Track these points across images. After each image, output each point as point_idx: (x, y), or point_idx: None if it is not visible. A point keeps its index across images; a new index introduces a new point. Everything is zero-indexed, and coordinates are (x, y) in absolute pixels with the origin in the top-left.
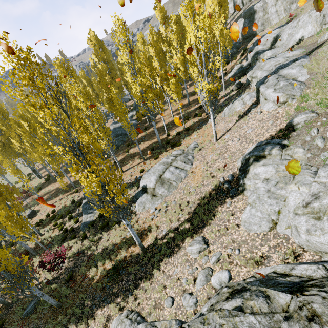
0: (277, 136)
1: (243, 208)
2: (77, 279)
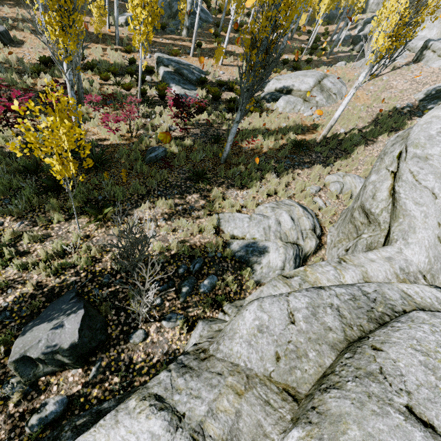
0: None
1: None
2: None
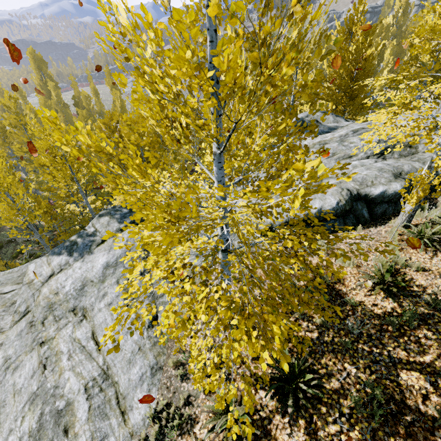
0: None
1: None
2: None
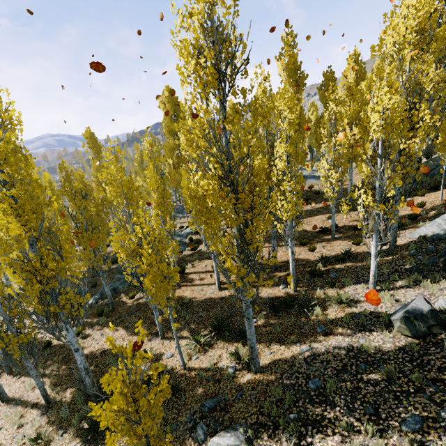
0: None
1: None
2: None
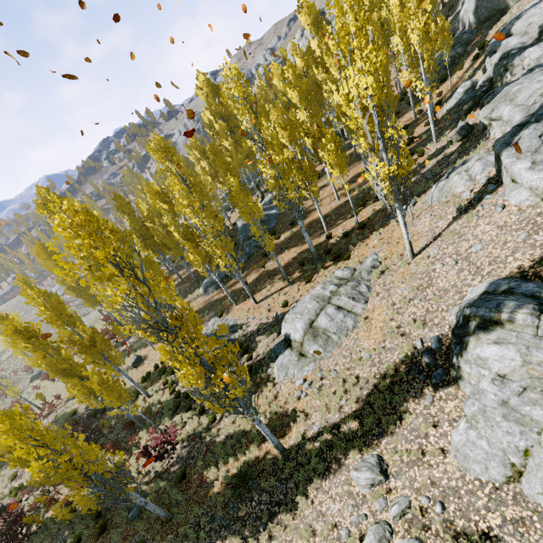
0: (534, 272)
1: (456, 417)
2: (191, 479)
